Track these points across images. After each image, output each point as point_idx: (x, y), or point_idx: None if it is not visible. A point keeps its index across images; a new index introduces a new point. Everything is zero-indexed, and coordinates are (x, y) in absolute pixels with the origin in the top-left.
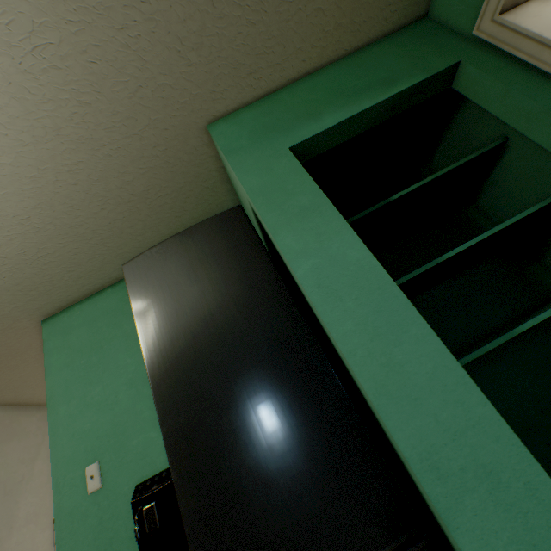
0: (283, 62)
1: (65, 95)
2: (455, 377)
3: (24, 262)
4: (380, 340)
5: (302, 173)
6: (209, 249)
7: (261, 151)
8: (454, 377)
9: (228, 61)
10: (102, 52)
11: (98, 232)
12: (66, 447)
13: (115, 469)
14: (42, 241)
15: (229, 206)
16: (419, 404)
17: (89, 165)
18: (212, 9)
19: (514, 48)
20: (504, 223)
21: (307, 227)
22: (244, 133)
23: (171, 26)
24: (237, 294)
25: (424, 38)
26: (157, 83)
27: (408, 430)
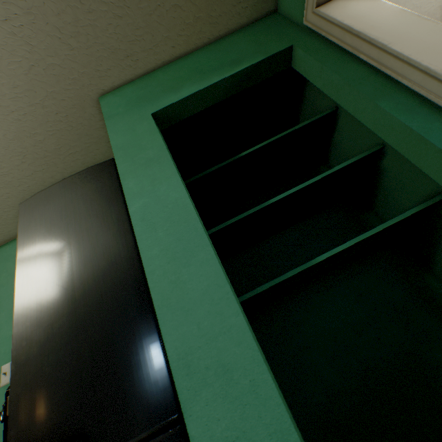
0: (155, 47)
1: None
2: (222, 293)
3: None
4: (175, 263)
5: (155, 133)
6: (81, 192)
7: (131, 116)
8: (221, 293)
9: (105, 46)
10: None
11: (24, 180)
12: None
13: None
14: None
15: None
16: (190, 314)
17: (3, 127)
18: (81, 5)
19: (328, 34)
20: (321, 175)
21: (147, 174)
22: (124, 102)
23: (48, 18)
24: (91, 226)
25: (270, 28)
26: (47, 63)
27: (176, 334)
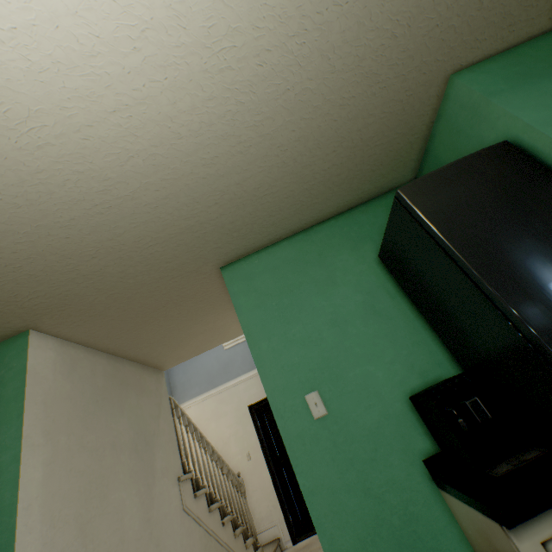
0: (536, 17)
1: (388, 25)
2: None
3: (251, 198)
4: None
5: None
6: (495, 174)
7: (525, 92)
8: None
9: (503, 10)
10: None
11: (315, 176)
12: (277, 377)
13: (337, 398)
14: (276, 178)
15: (410, 166)
16: None
17: (355, 102)
18: None
19: None
20: None
21: None
22: (497, 79)
23: None
24: (548, 208)
25: None
26: (448, 24)
27: None
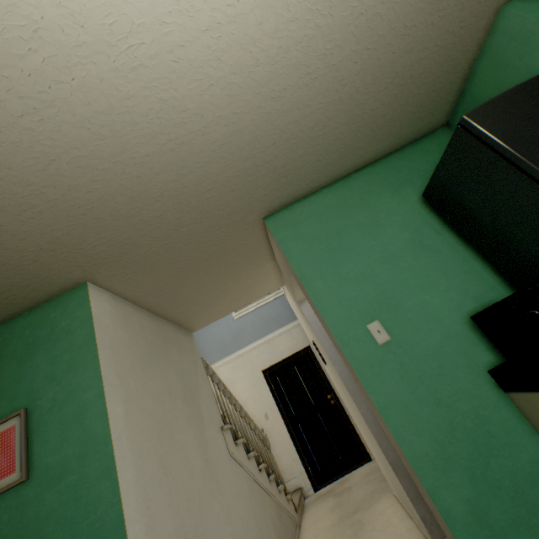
0: None
1: None
2: None
3: (305, 139)
4: None
5: None
6: None
7: None
8: None
9: None
10: None
11: (363, 116)
12: (337, 312)
13: (398, 325)
14: (330, 117)
15: (445, 110)
16: None
17: (414, 32)
18: None
19: None
20: None
21: None
22: None
23: None
24: None
25: None
26: None
27: None
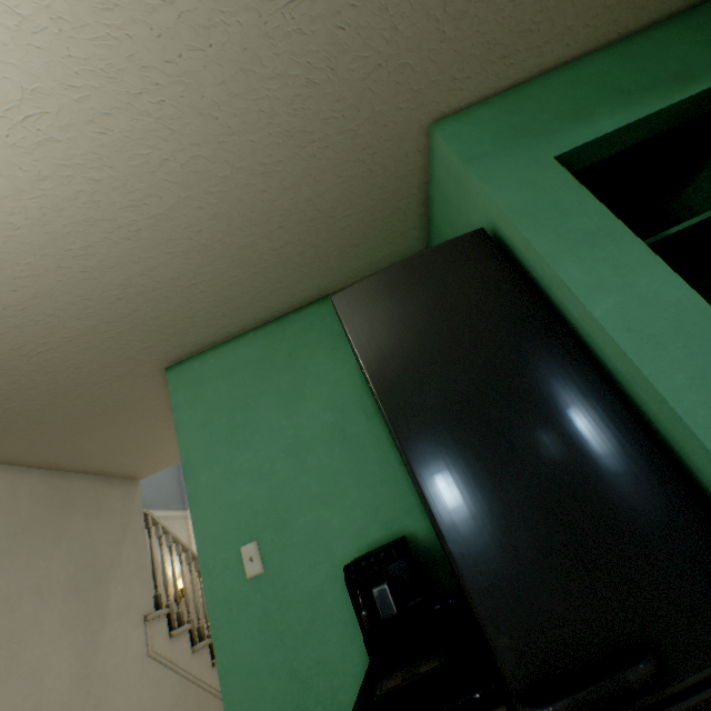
0: (544, 45)
1: (296, 70)
2: None
3: (174, 289)
4: None
5: (579, 190)
6: (451, 280)
7: (514, 159)
8: None
9: (485, 38)
10: (356, 14)
11: (264, 257)
12: (213, 522)
13: (279, 552)
14: (202, 263)
15: (413, 236)
16: None
17: (286, 167)
18: None
19: None
20: None
21: (599, 257)
22: (486, 136)
23: None
24: (500, 336)
25: None
26: (399, 62)
27: None
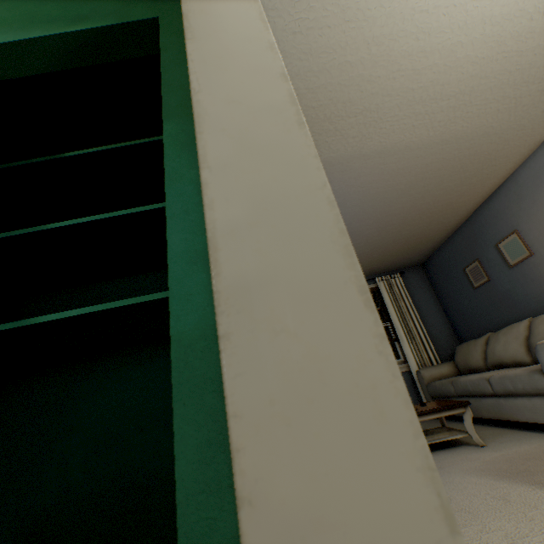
0: None
1: None
2: None
3: None
4: None
5: None
6: None
7: None
8: None
9: None
10: None
11: None
12: None
13: None
14: None
15: None
16: None
17: None
18: None
19: None
20: (132, 209)
21: None
22: None
23: None
24: None
25: None
26: None
27: None
